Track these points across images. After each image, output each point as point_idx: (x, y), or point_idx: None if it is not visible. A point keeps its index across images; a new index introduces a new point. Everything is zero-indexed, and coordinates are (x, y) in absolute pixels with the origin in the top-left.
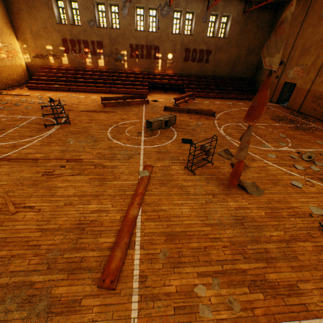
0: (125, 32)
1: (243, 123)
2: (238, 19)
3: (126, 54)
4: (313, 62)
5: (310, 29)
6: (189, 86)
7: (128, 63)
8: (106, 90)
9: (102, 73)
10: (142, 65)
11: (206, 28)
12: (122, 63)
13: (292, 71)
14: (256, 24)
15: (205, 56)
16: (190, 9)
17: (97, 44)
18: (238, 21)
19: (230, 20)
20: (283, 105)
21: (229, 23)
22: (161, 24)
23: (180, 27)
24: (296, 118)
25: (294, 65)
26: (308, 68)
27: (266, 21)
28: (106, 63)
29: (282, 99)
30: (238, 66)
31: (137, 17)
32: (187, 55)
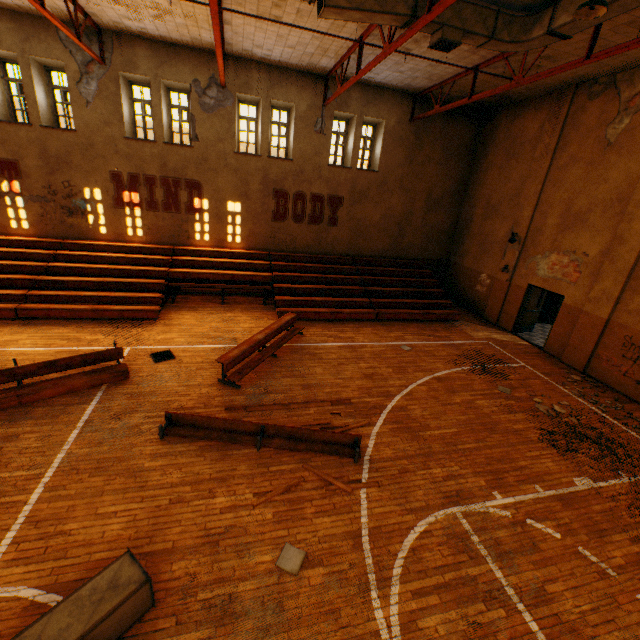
0: (93, 139)
1: (470, 507)
2: (400, 133)
3: (101, 196)
4: (605, 251)
5: (580, 169)
6: (288, 287)
7: (111, 220)
8: (1, 311)
9: (13, 250)
10: (153, 226)
11: (324, 146)
12: (92, 221)
13: (548, 263)
14: (442, 146)
15: (328, 209)
16: (279, 99)
17: (1, 167)
18: (402, 138)
19: (382, 133)
20: (533, 342)
21: (381, 139)
22: (204, 128)
23: (259, 139)
24: (602, 415)
25: (549, 248)
26: (593, 263)
27: (462, 141)
28: (37, 220)
29: (525, 323)
30: (410, 234)
31: (132, 105)
32: (283, 206)
